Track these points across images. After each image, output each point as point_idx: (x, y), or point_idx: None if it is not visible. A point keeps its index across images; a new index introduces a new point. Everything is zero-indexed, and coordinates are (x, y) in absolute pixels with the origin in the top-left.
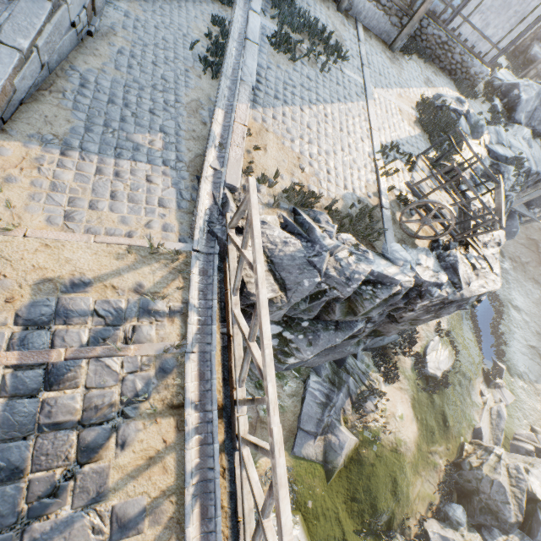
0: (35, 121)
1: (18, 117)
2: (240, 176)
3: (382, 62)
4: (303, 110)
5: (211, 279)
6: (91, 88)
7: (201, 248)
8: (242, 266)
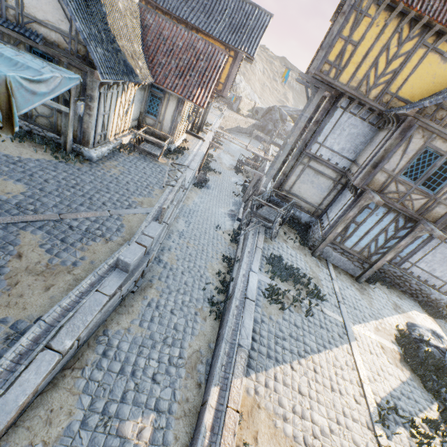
0: (38, 420)
1: (23, 418)
2: None
3: (353, 295)
4: (293, 367)
5: None
6: (111, 355)
7: None
8: None
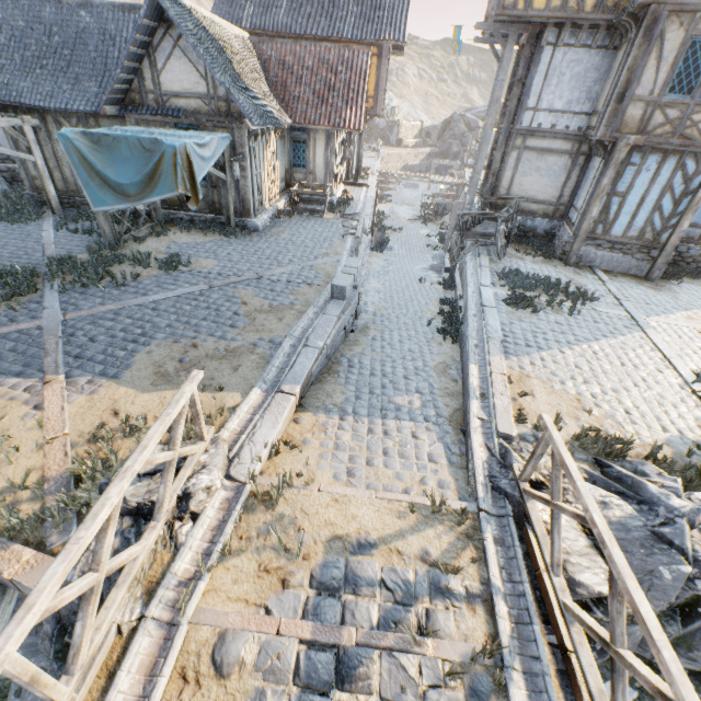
0: (320, 396)
1: (309, 395)
2: (513, 423)
3: (643, 293)
4: (562, 352)
5: (512, 550)
6: (356, 367)
7: (488, 507)
8: (558, 527)
